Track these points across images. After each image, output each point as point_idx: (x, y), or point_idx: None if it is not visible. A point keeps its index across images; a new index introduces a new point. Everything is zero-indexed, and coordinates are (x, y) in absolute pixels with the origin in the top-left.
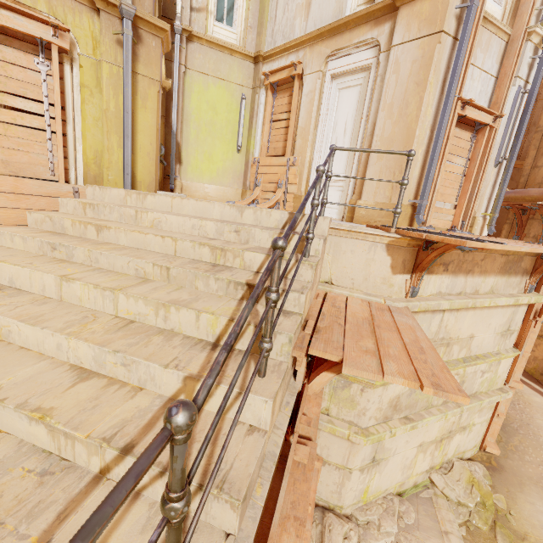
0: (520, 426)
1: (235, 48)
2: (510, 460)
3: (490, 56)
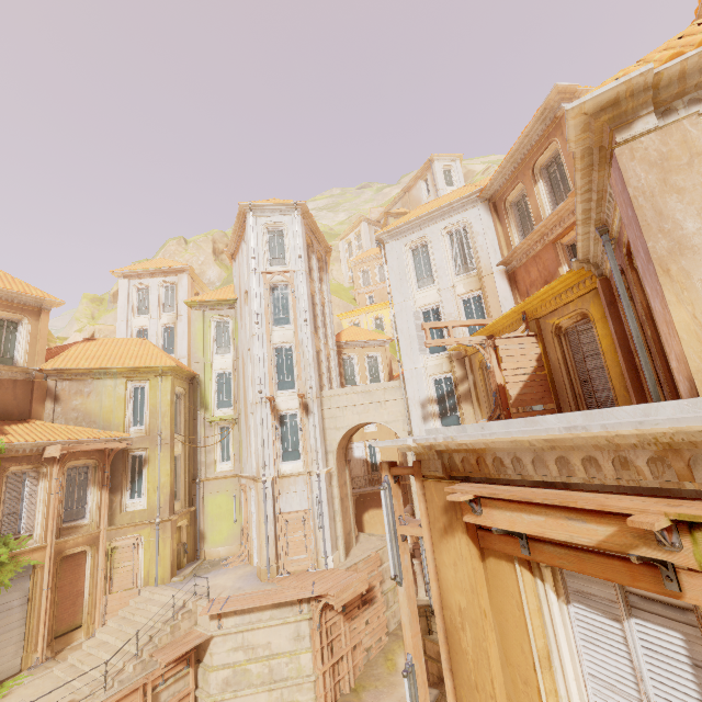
0: None
1: (227, 476)
2: None
3: (299, 484)
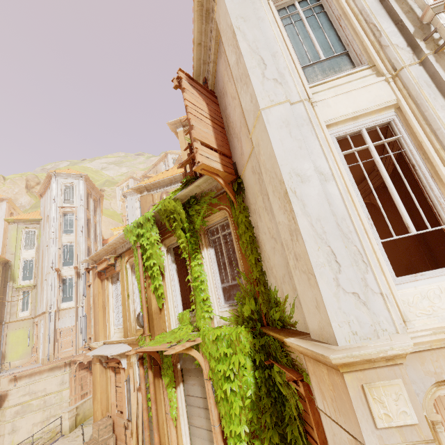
0: None
1: (25, 319)
2: None
3: (71, 313)
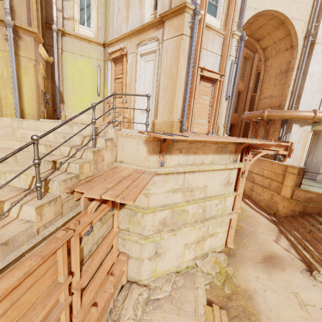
0: (249, 233)
1: (91, 39)
2: (240, 250)
3: (216, 45)
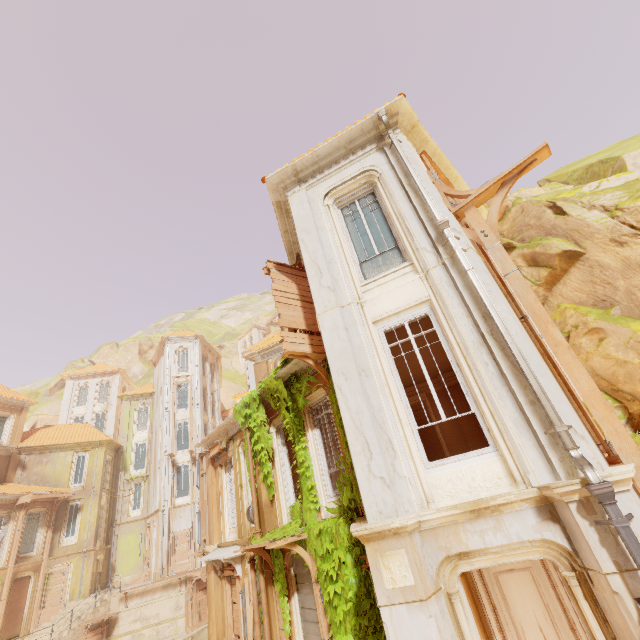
0: None
1: (137, 519)
2: None
3: (187, 511)
